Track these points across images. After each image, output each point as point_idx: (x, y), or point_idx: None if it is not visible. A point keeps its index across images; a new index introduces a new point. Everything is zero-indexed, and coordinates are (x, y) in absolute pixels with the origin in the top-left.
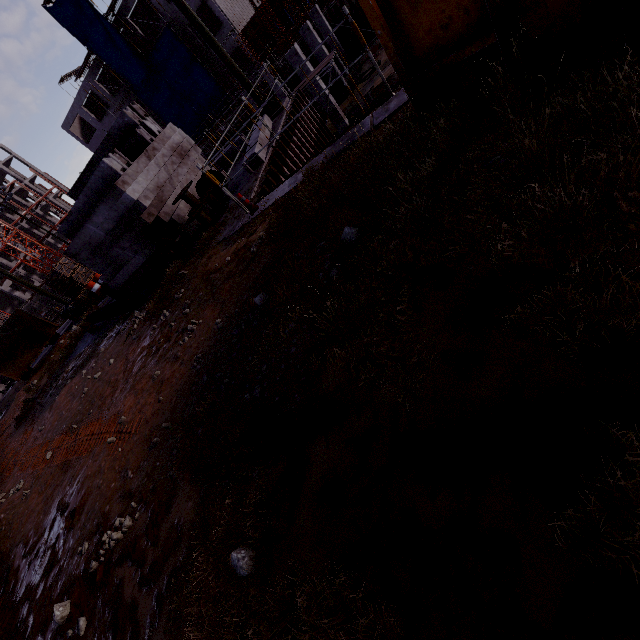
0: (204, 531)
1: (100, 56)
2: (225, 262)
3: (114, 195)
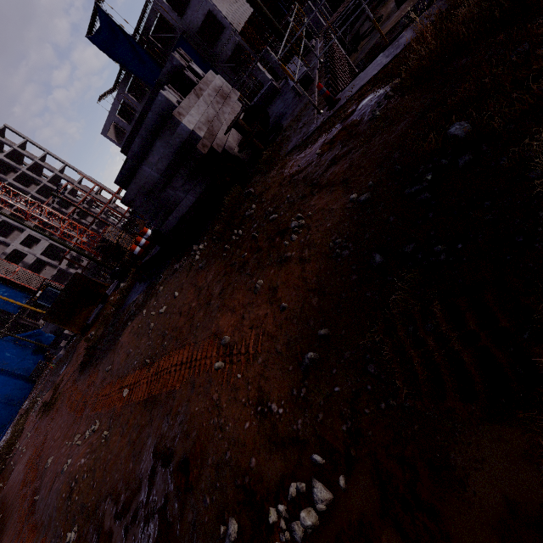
0: None
1: (129, 70)
2: (314, 157)
3: (170, 128)
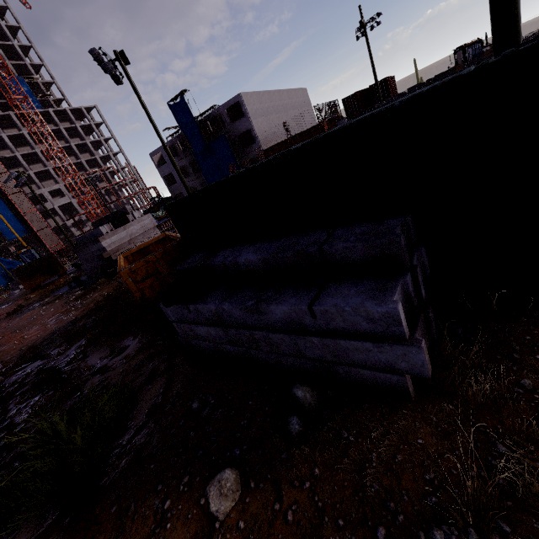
0: (3, 373)
1: (184, 133)
2: (105, 294)
3: (97, 241)
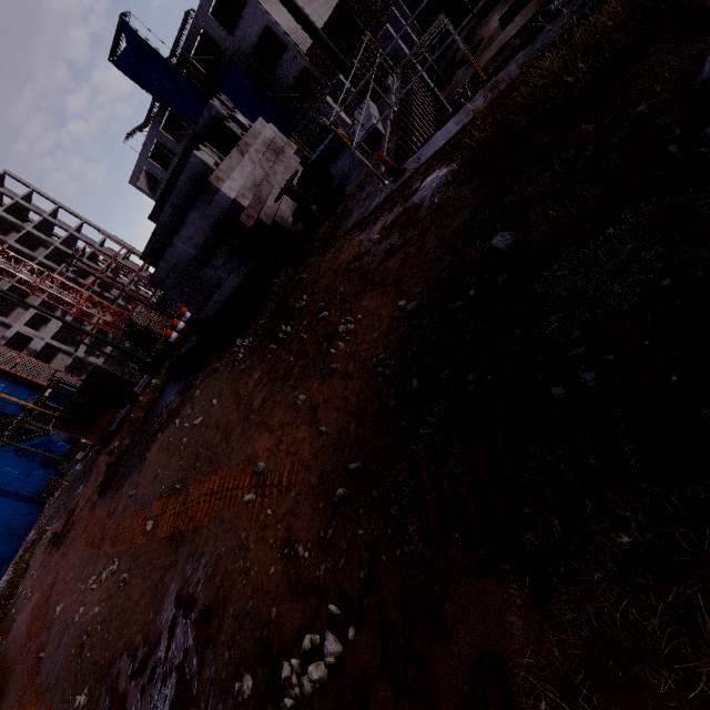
0: None
1: (164, 102)
2: (372, 242)
3: (207, 196)
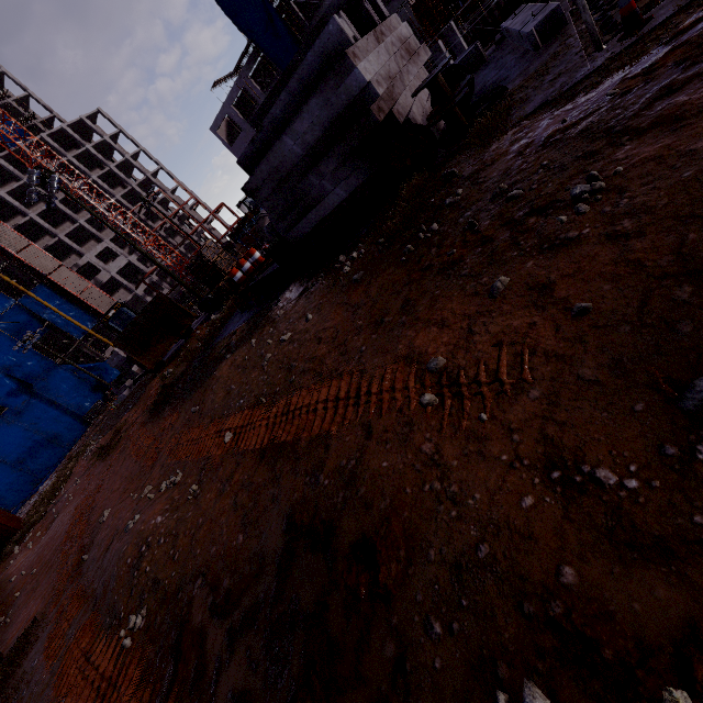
0: None
1: (259, 46)
2: (602, 101)
3: (337, 76)
